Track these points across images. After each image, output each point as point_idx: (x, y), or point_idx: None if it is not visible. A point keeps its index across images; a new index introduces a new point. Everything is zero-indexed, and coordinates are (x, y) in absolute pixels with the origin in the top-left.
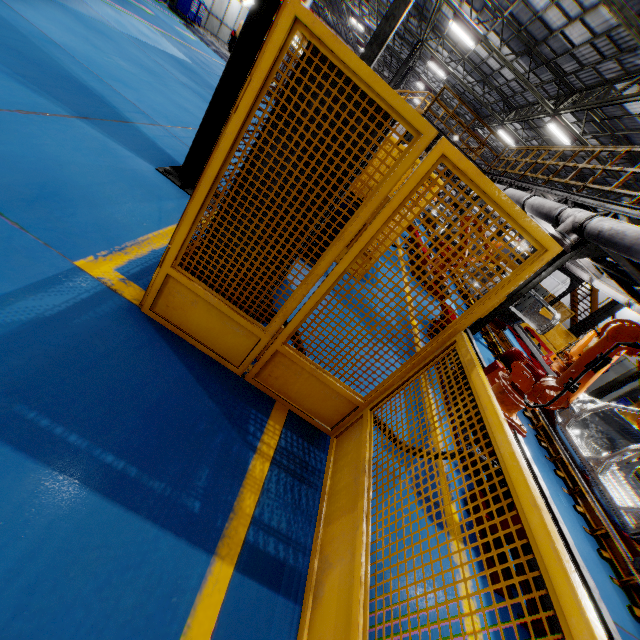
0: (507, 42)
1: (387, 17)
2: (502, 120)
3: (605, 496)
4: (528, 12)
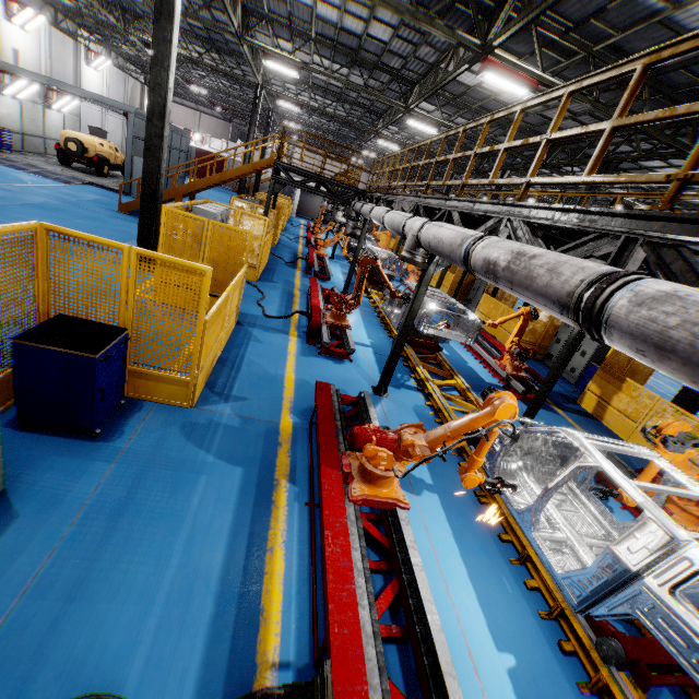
0: (332, 59)
1: (152, 87)
2: (375, 130)
3: (544, 563)
4: (329, 27)
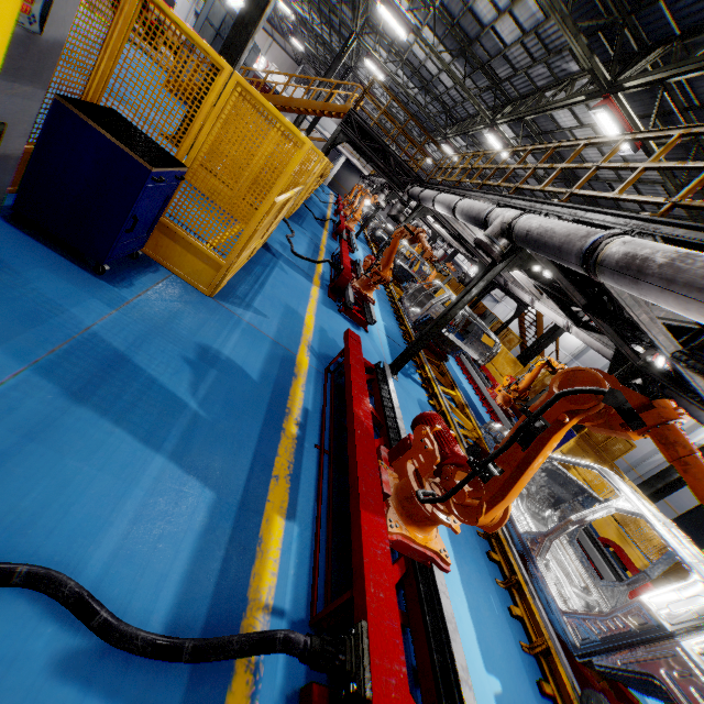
0: (442, 40)
1: None
2: (445, 133)
3: (546, 594)
4: (459, 2)
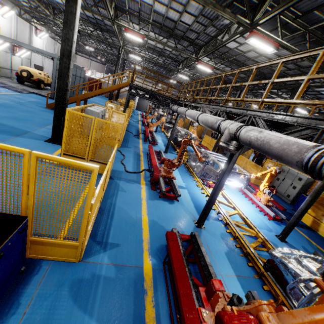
0: (159, 34)
1: (63, 40)
2: (177, 69)
3: None
4: (160, 16)
